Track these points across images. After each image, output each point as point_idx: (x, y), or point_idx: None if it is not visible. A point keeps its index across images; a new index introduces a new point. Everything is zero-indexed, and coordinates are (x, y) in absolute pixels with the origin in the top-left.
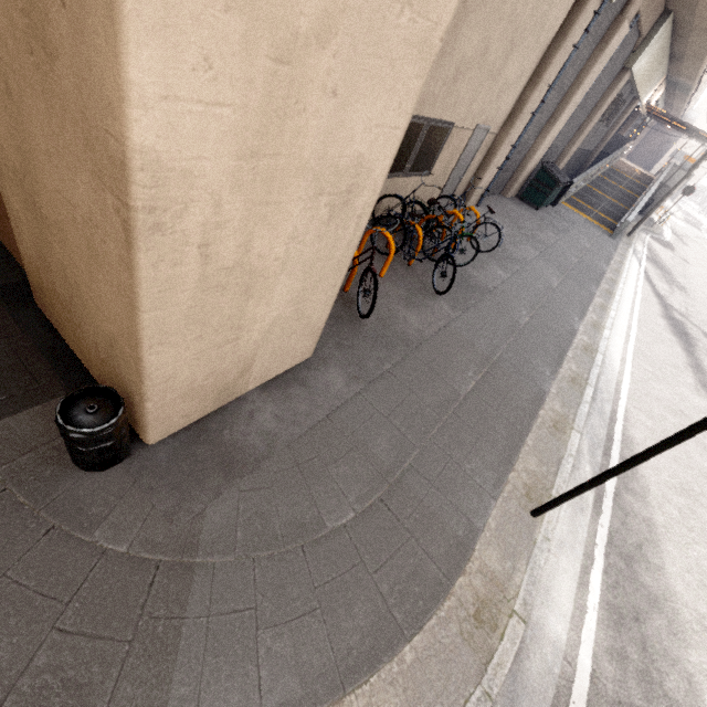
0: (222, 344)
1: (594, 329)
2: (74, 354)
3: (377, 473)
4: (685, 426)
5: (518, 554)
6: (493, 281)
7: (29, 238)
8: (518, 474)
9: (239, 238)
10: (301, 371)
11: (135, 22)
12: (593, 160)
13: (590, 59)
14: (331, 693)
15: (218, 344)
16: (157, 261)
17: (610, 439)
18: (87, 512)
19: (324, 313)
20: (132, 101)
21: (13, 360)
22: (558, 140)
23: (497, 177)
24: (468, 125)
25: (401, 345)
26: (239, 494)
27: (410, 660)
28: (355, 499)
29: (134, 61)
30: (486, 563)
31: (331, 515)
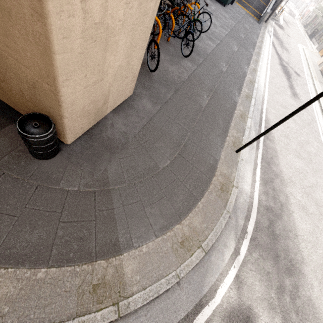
0: (95, 82)
1: (253, 72)
2: (3, 102)
3: (175, 144)
4: (287, 112)
5: (232, 166)
6: (208, 49)
7: None
8: (229, 137)
9: None
10: (129, 102)
11: None
12: None
13: None
14: (176, 221)
15: (93, 82)
16: (59, 10)
17: (261, 120)
18: (52, 177)
19: (138, 65)
20: None
21: None
22: None
23: None
24: None
25: (173, 85)
26: (119, 160)
27: (201, 206)
28: (168, 155)
29: None
30: (222, 171)
31: (161, 163)
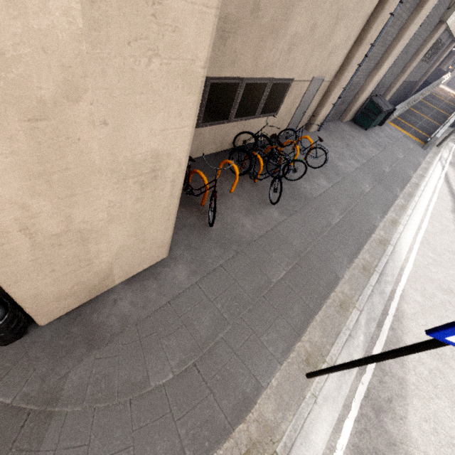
0: (76, 269)
1: (391, 225)
2: None
3: (196, 344)
4: (451, 302)
5: (289, 406)
6: (317, 190)
7: None
8: (303, 344)
9: (57, 218)
10: (157, 268)
11: None
12: (419, 87)
13: (409, 19)
14: None
15: (72, 270)
16: None
17: (385, 313)
18: None
19: (166, 234)
20: None
21: None
22: (386, 78)
23: (335, 108)
24: (306, 78)
25: (235, 245)
26: (94, 361)
27: None
28: (175, 364)
29: None
30: (263, 414)
31: (156, 376)
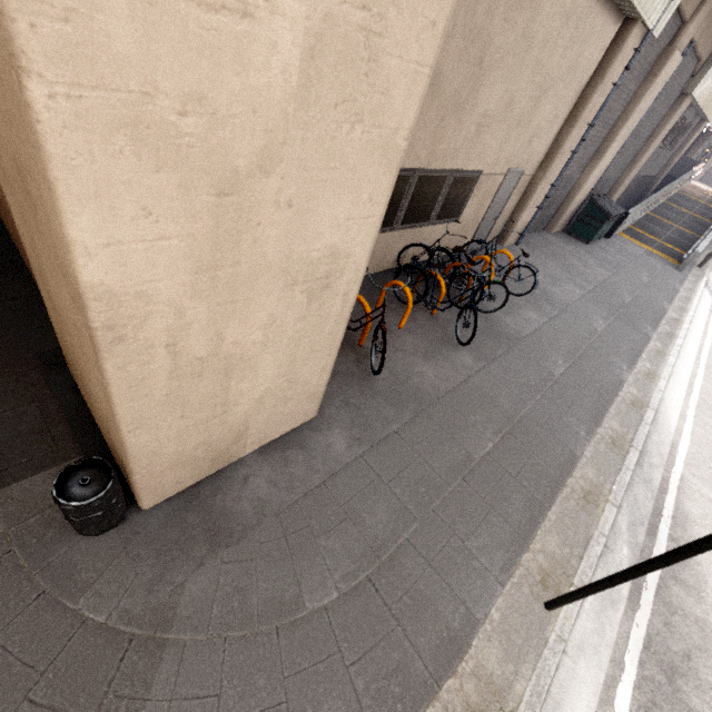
0: (208, 419)
1: (647, 379)
2: (92, 416)
3: (368, 548)
4: None
5: (524, 655)
6: (526, 327)
7: (54, 320)
8: (534, 555)
9: (208, 333)
10: (302, 433)
11: (69, 199)
12: (658, 185)
13: (638, 91)
14: None
15: (203, 419)
16: (124, 364)
17: (657, 514)
18: (77, 577)
19: (322, 378)
20: (76, 252)
21: (40, 423)
22: (609, 171)
23: (539, 214)
24: (499, 170)
25: (413, 402)
26: (221, 565)
27: None
28: (340, 577)
29: (73, 225)
30: (483, 664)
31: (313, 594)
